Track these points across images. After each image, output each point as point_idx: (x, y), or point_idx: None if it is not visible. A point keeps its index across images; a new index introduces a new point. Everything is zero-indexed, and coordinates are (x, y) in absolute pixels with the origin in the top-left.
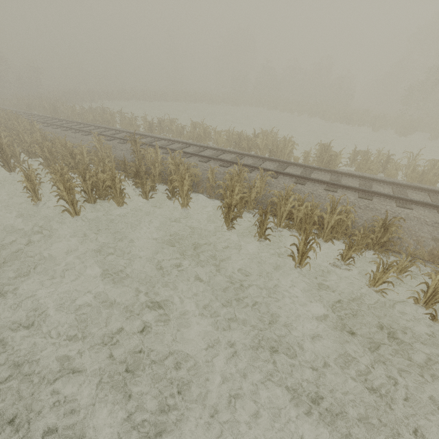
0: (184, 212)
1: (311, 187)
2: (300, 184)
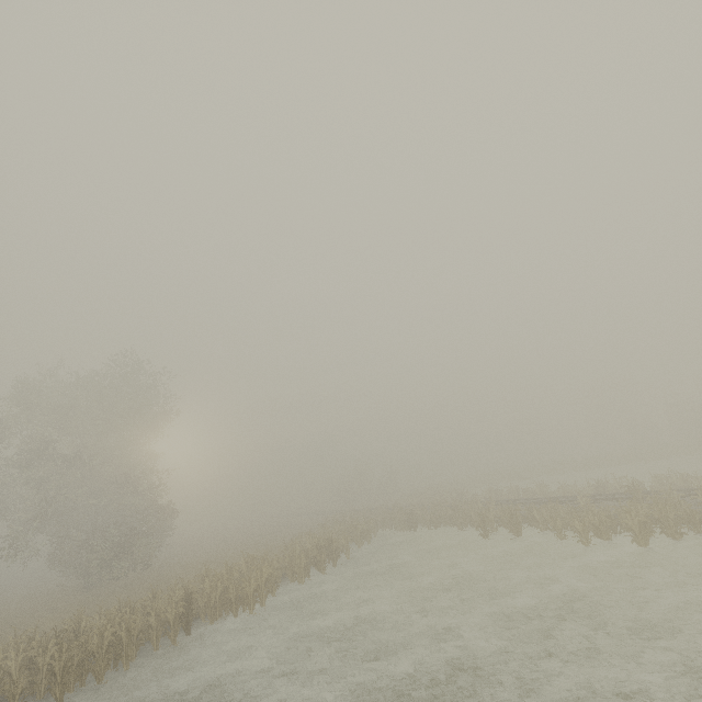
0: None
1: None
2: None
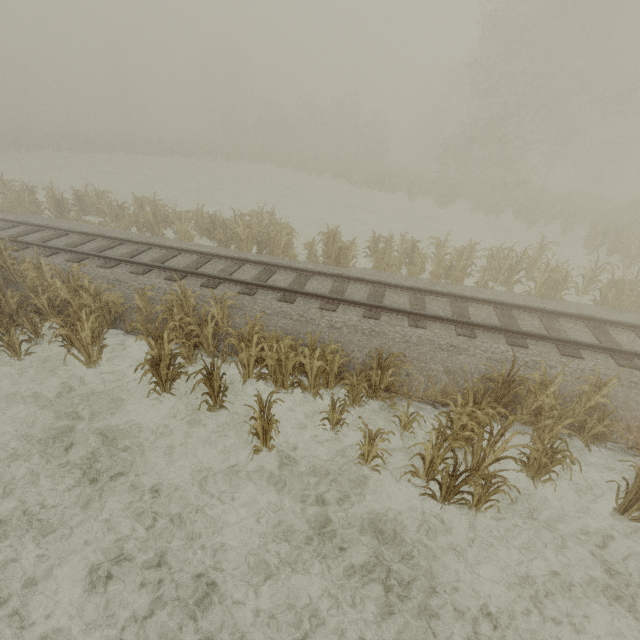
0: (95, 372)
1: (302, 306)
2: (287, 303)
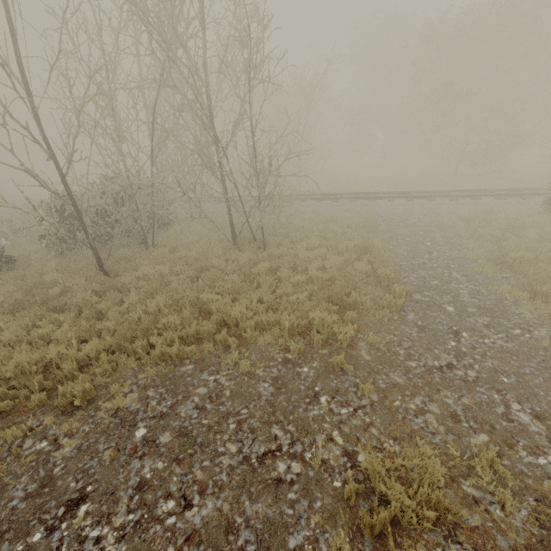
0: None
1: None
2: None
